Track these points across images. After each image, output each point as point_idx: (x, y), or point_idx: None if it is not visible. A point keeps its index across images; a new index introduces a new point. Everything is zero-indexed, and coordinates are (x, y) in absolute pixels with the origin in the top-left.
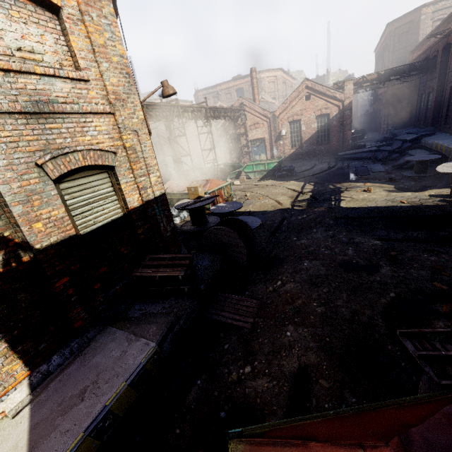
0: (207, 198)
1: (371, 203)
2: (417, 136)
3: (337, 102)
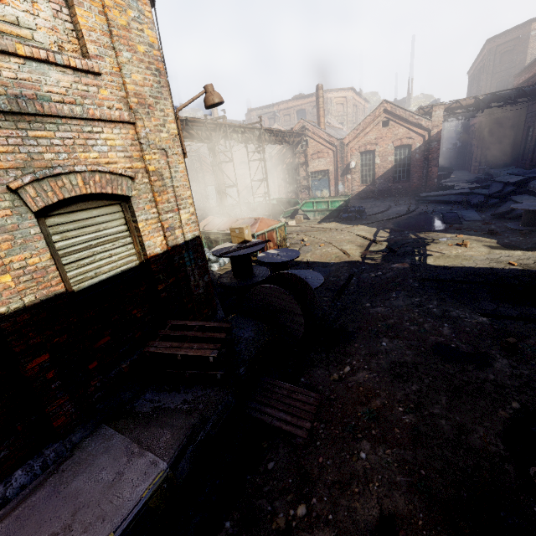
0: (255, 244)
1: (467, 261)
2: (523, 178)
3: (423, 131)
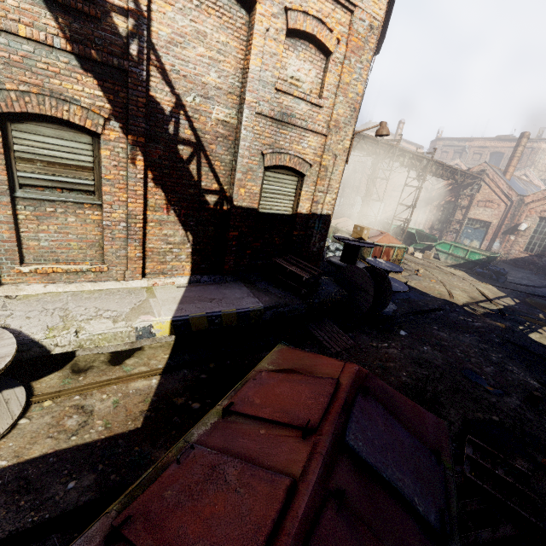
0: (367, 242)
1: None
2: None
3: None
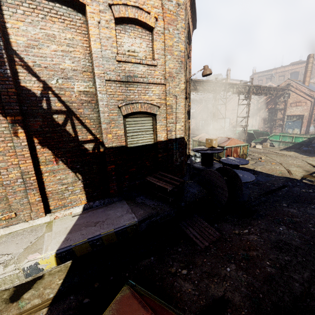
0: (216, 149)
1: None
2: None
3: None
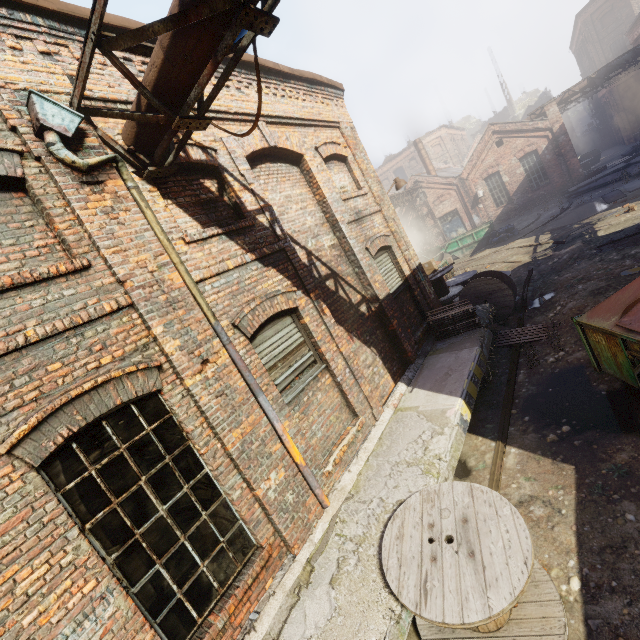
0: (444, 268)
1: (638, 220)
2: None
3: (543, 133)
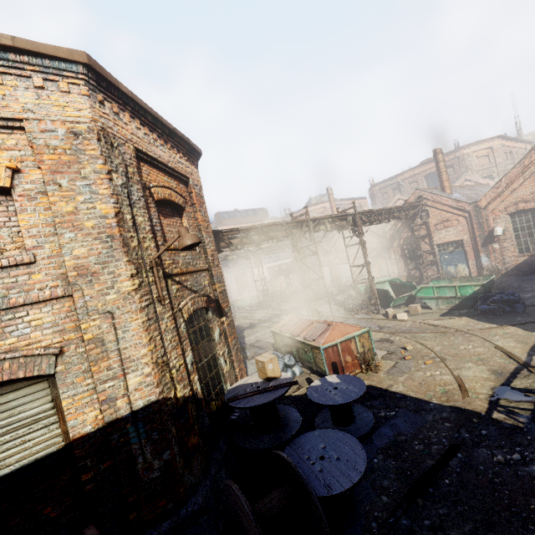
0: (274, 387)
1: None
2: None
3: None
